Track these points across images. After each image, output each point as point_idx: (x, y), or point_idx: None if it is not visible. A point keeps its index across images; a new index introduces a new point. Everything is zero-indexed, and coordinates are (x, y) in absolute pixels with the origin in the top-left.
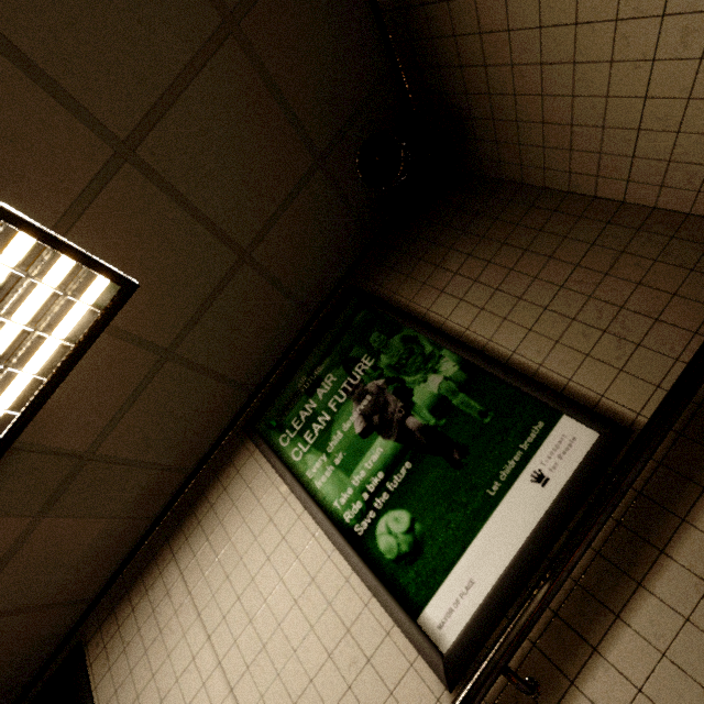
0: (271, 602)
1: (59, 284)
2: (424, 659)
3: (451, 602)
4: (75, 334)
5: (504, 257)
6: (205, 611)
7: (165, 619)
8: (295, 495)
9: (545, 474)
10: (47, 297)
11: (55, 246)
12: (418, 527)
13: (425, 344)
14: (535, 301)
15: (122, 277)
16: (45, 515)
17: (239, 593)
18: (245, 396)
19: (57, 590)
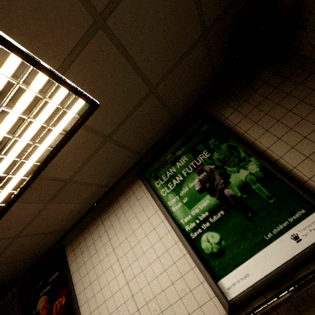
0: (146, 254)
1: (60, 102)
2: (218, 299)
3: (235, 280)
4: (66, 129)
5: (300, 110)
6: (116, 249)
7: (99, 247)
8: (161, 212)
9: (299, 237)
10: (54, 109)
11: (59, 82)
12: (223, 243)
13: (241, 152)
14: (314, 141)
15: (92, 100)
16: (50, 202)
17: (132, 246)
18: (139, 157)
19: (54, 227)
